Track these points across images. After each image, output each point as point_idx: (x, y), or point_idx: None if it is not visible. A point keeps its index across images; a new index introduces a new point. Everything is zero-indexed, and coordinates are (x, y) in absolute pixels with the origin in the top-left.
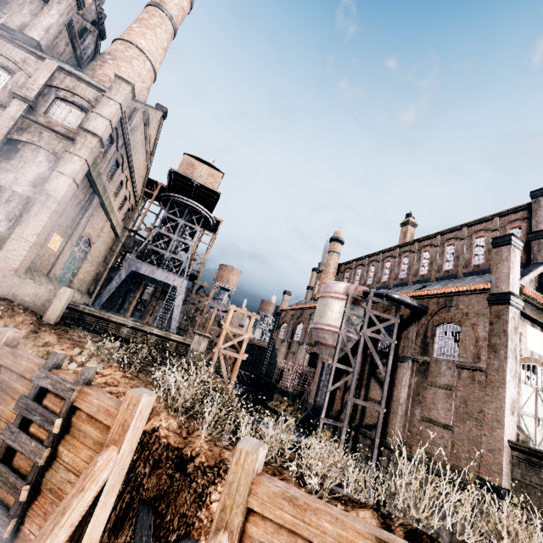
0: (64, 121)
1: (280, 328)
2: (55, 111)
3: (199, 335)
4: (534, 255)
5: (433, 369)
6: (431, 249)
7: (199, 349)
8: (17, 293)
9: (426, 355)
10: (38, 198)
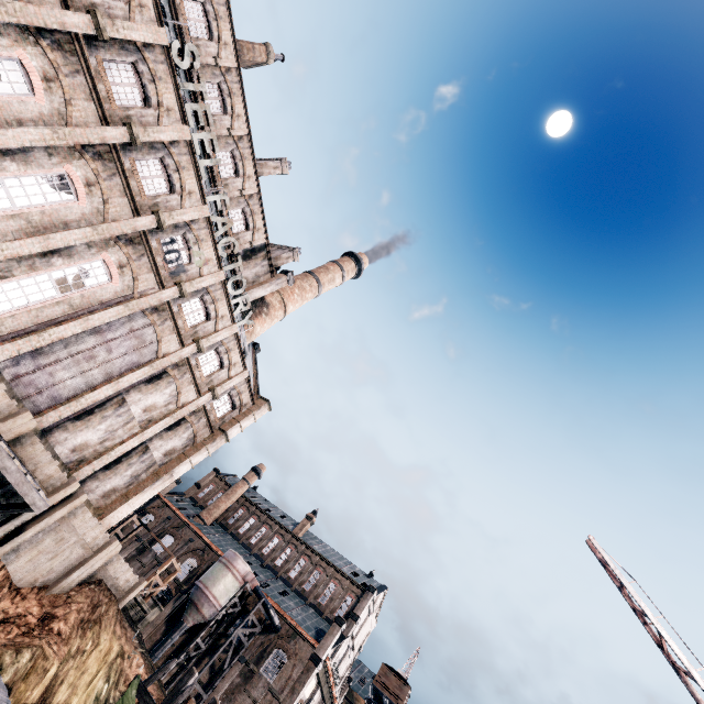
0: (217, 409)
1: (143, 516)
2: (219, 400)
3: (159, 607)
4: (345, 628)
5: (254, 680)
6: (308, 562)
7: (150, 619)
8: (120, 577)
9: (257, 665)
10: (165, 476)
